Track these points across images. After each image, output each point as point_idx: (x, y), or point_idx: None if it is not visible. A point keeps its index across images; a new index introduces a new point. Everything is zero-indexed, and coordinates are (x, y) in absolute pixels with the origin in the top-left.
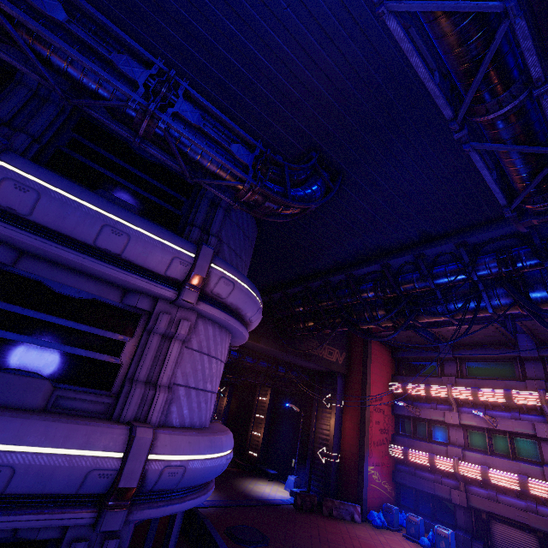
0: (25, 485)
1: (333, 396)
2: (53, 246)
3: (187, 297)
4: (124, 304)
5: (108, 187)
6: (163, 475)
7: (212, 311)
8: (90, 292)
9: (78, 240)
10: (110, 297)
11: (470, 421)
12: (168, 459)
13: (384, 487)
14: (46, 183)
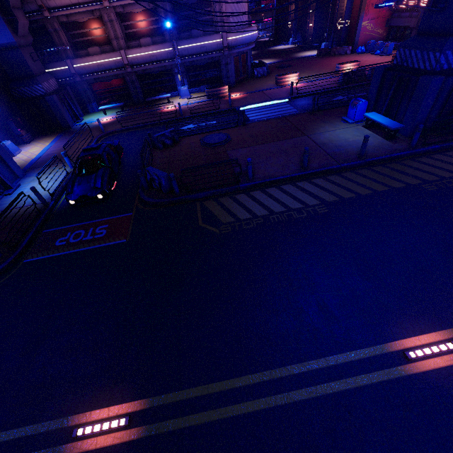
0: (209, 49)
1: None
2: None
3: None
4: None
5: None
6: (232, 42)
7: None
8: None
9: None
10: None
11: None
12: (232, 39)
13: (376, 32)
14: None
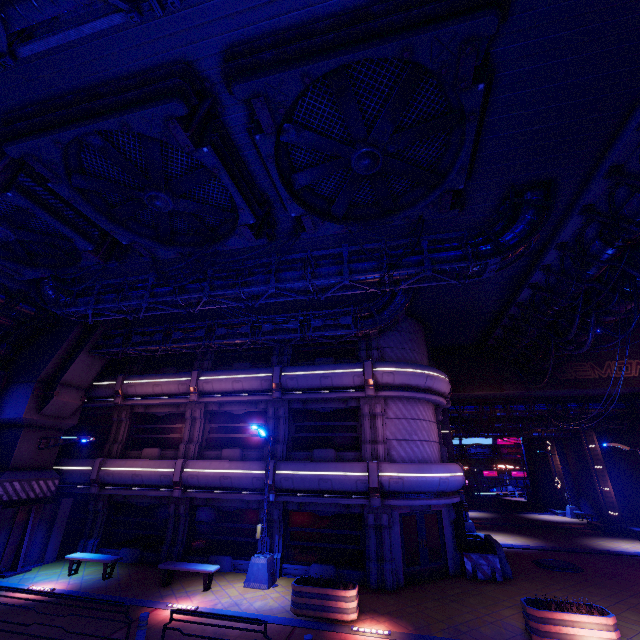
0: (337, 487)
1: None
2: (309, 395)
3: (368, 393)
4: (348, 407)
5: (319, 354)
6: (391, 483)
7: (388, 393)
8: (332, 407)
9: (316, 388)
10: (340, 406)
11: None
12: (390, 475)
13: None
14: (297, 372)
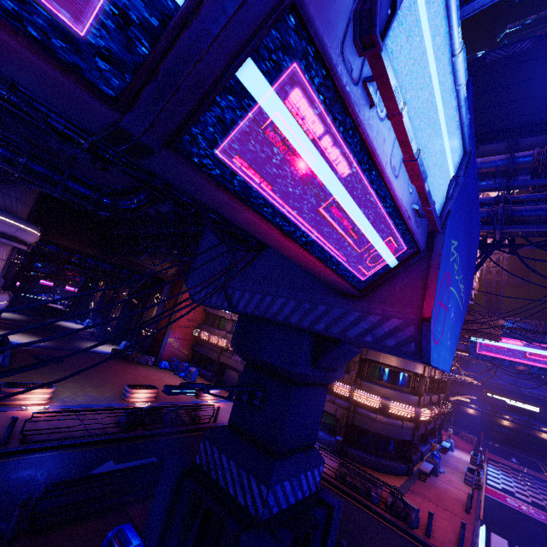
0: None
1: (160, 295)
2: None
3: None
4: None
5: None
6: None
7: None
8: None
9: None
10: None
11: (235, 318)
12: None
13: (181, 351)
14: None
